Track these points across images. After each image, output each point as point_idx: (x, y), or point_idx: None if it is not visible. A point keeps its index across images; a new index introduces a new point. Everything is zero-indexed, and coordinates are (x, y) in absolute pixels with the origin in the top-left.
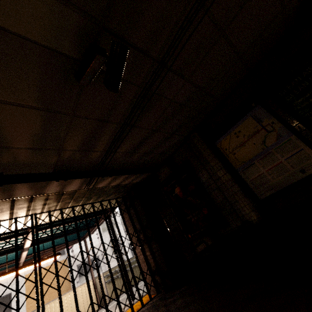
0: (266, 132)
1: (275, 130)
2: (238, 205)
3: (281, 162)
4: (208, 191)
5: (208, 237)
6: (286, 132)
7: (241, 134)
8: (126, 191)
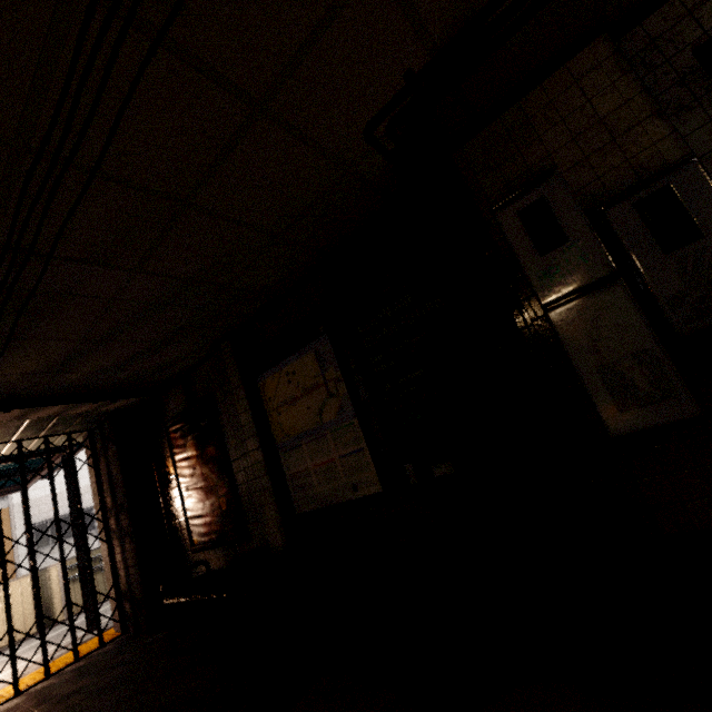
0: (327, 395)
1: (339, 397)
2: (264, 514)
3: (334, 459)
4: (234, 469)
5: (221, 552)
6: (351, 407)
7: (294, 380)
8: (93, 422)
